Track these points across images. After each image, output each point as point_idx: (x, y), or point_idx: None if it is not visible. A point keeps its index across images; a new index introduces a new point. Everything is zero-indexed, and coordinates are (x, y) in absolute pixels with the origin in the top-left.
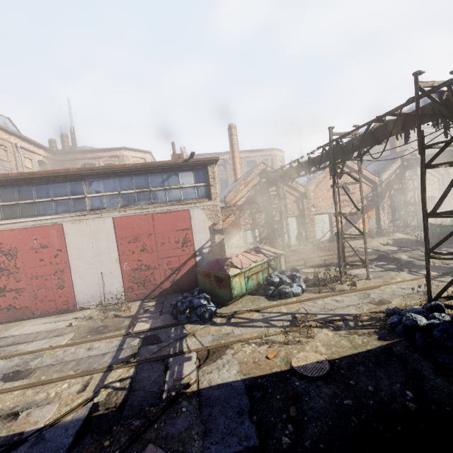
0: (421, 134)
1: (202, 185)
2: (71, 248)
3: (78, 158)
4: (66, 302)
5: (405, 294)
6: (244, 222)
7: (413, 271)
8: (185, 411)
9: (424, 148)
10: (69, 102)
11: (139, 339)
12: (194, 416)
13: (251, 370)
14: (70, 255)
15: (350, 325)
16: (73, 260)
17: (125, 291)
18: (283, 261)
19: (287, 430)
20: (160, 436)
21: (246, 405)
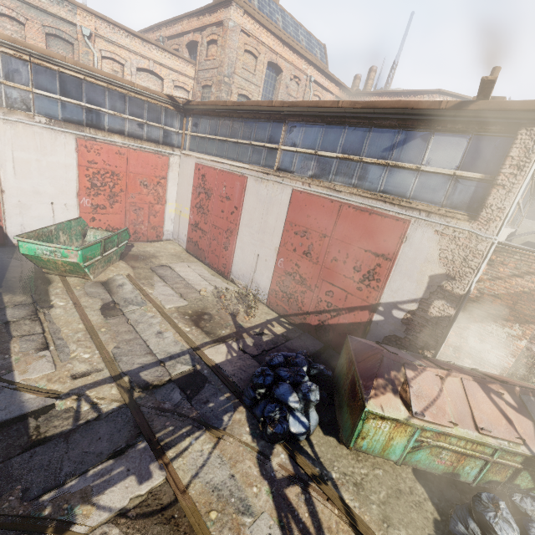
0: None
1: (474, 176)
2: (245, 210)
3: None
4: (225, 266)
5: None
6: None
7: None
8: None
9: None
10: (411, 19)
11: (190, 367)
12: None
13: None
14: (242, 218)
15: None
16: (242, 226)
17: (269, 292)
18: None
19: None
20: None
21: None
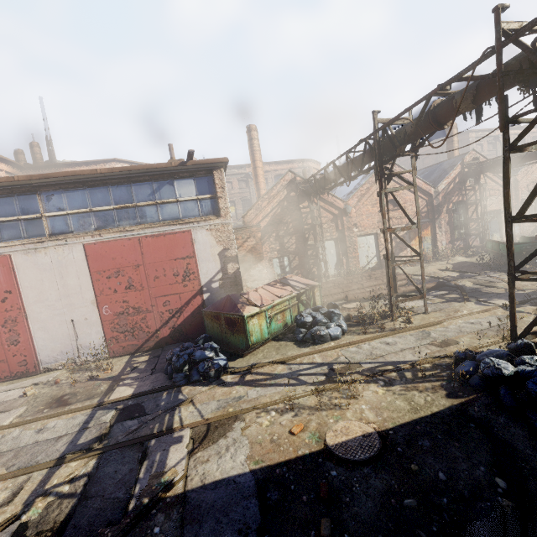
0: (504, 101)
1: (207, 197)
2: (25, 288)
3: None
4: (24, 362)
5: (476, 331)
6: (269, 248)
7: (482, 300)
8: (158, 533)
9: (508, 121)
10: (42, 102)
11: (114, 411)
12: None
13: (267, 454)
14: (25, 298)
15: (407, 378)
16: (30, 305)
17: (107, 344)
18: (318, 295)
19: None
20: None
21: (254, 518)
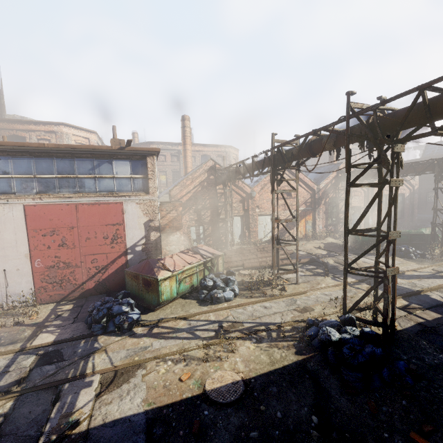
0: (349, 153)
1: (140, 177)
2: None
3: (2, 128)
4: None
5: (327, 301)
6: (189, 218)
7: (336, 277)
8: None
9: (350, 167)
10: None
11: (35, 356)
12: None
13: (159, 397)
14: None
15: (273, 337)
16: None
17: (36, 292)
18: (221, 262)
19: None
20: None
21: None
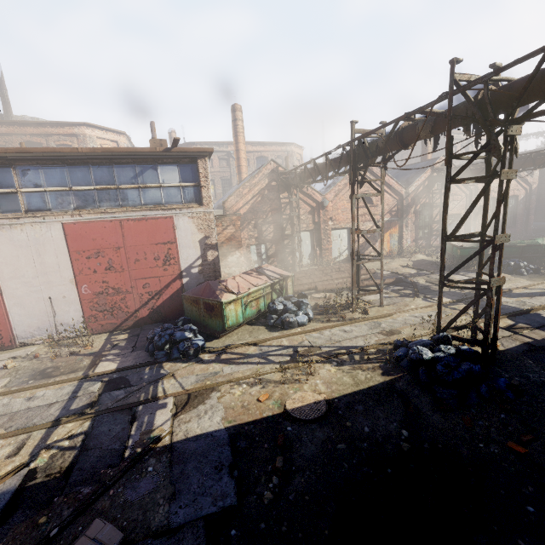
0: (450, 141)
1: (191, 185)
2: None
3: (13, 133)
4: None
5: (417, 323)
6: (248, 235)
7: (428, 297)
8: (152, 471)
9: (451, 158)
10: None
11: (100, 383)
12: (162, 476)
13: (238, 416)
14: None
15: (355, 360)
16: (6, 281)
17: (86, 322)
18: (290, 285)
19: (270, 483)
20: (116, 504)
21: (227, 459)
